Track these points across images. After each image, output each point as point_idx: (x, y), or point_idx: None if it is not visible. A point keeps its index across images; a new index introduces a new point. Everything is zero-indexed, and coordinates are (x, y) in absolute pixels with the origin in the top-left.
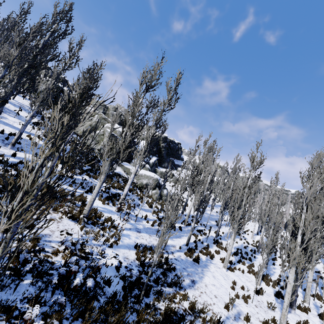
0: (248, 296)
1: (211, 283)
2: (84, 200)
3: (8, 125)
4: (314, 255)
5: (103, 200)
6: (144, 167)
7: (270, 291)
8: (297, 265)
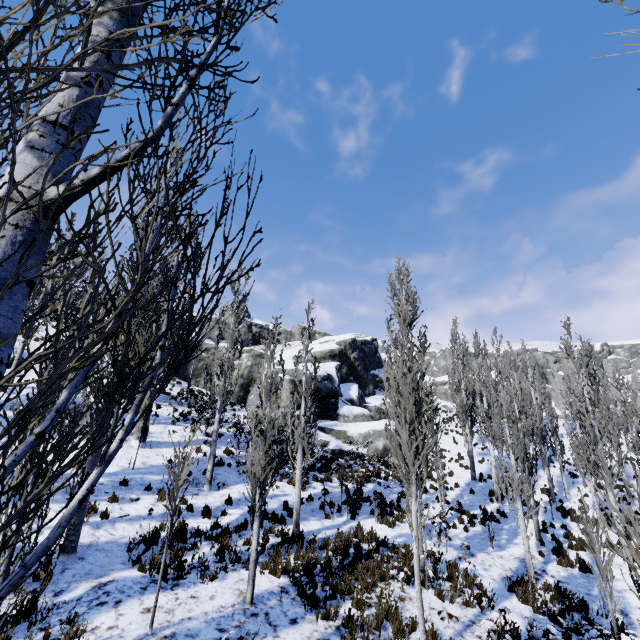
0: None
1: None
2: (379, 537)
3: (161, 444)
4: None
5: (384, 520)
6: (363, 417)
7: None
8: None
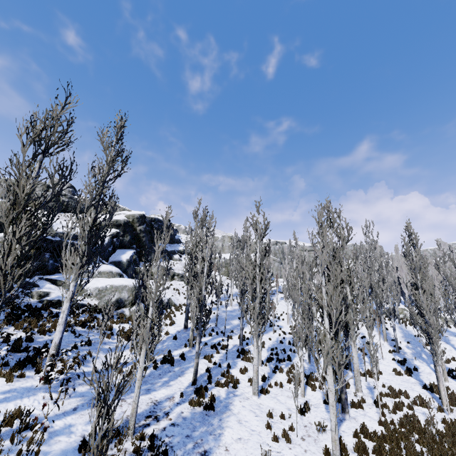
0: (291, 427)
1: (236, 438)
2: None
3: None
4: (352, 326)
5: (6, 373)
6: (108, 274)
7: (318, 398)
8: (332, 361)
